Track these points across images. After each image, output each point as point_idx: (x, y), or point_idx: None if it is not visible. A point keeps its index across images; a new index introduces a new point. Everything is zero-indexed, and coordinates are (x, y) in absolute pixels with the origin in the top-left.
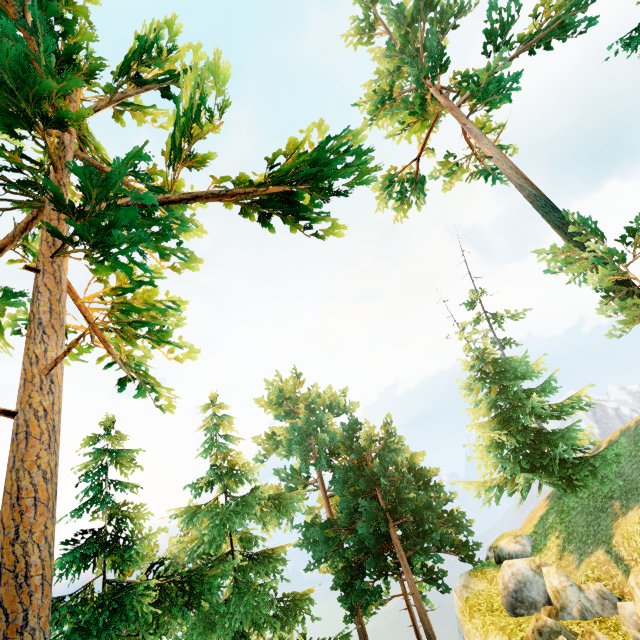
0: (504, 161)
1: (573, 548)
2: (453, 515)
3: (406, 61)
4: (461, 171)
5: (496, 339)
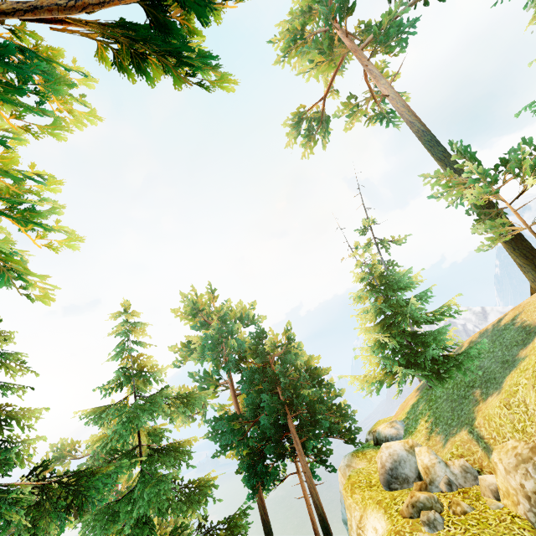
0: (398, 100)
1: (440, 430)
2: (340, 407)
3: (317, 0)
4: (361, 113)
5: (382, 261)
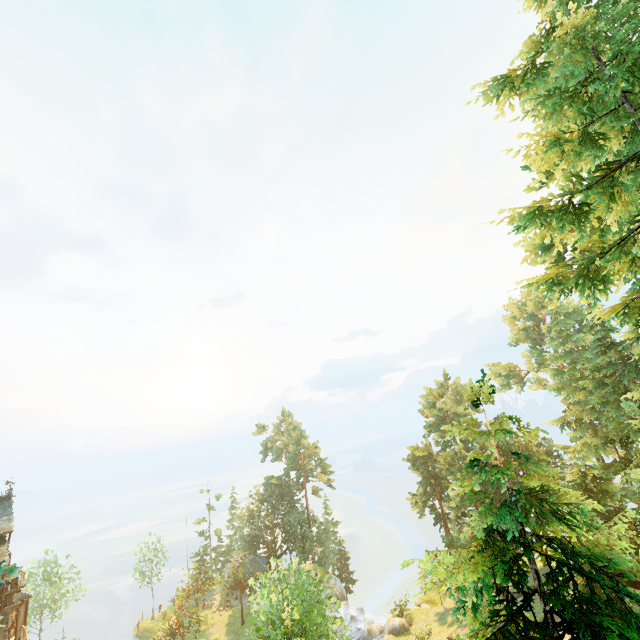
0: None
1: None
2: None
3: None
4: None
5: None
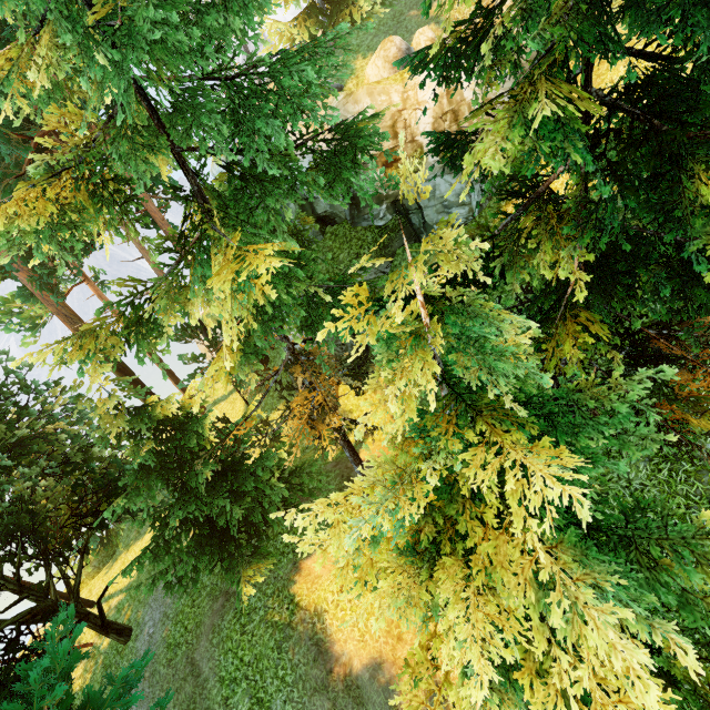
0: None
1: None
2: None
3: None
4: None
5: None
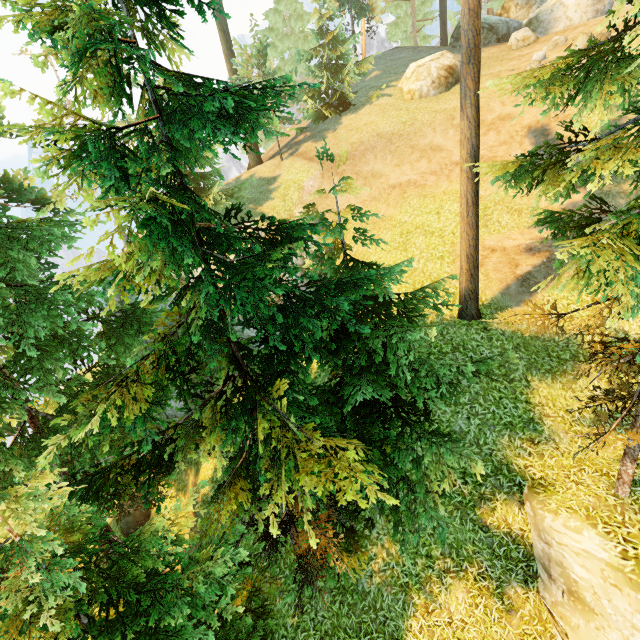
0: None
1: None
2: None
3: None
4: None
5: None
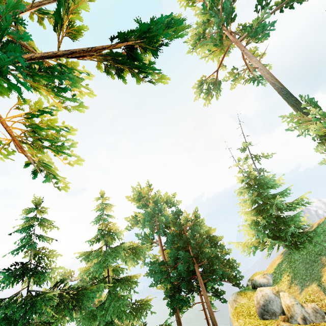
0: (264, 70)
1: (297, 282)
2: (229, 261)
3: (212, 16)
4: (240, 78)
5: (256, 168)
